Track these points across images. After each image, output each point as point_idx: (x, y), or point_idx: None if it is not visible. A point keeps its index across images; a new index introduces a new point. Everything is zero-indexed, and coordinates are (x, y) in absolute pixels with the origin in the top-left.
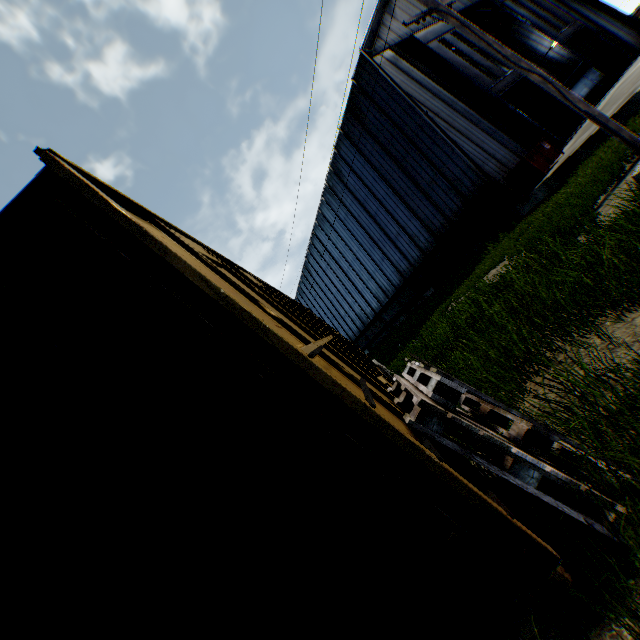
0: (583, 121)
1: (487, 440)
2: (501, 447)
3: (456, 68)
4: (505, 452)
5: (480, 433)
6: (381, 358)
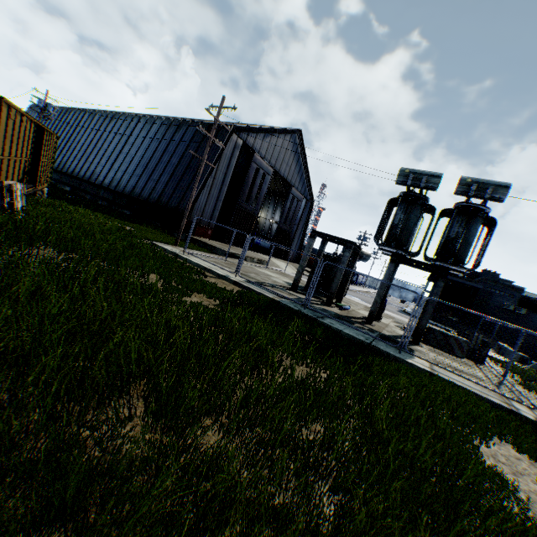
0: (240, 247)
1: (5, 194)
2: (6, 197)
3: (245, 181)
4: (5, 198)
5: (6, 193)
6: (59, 196)
